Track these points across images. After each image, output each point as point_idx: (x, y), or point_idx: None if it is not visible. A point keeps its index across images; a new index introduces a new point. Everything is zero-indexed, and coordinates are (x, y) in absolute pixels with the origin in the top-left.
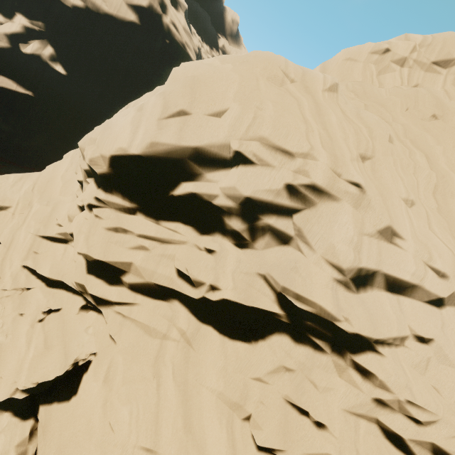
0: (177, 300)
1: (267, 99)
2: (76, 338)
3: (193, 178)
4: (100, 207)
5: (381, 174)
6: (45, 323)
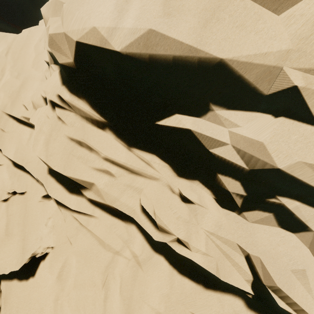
0: (135, 225)
1: None
2: (35, 230)
3: (194, 112)
4: (64, 108)
5: None
6: (10, 204)
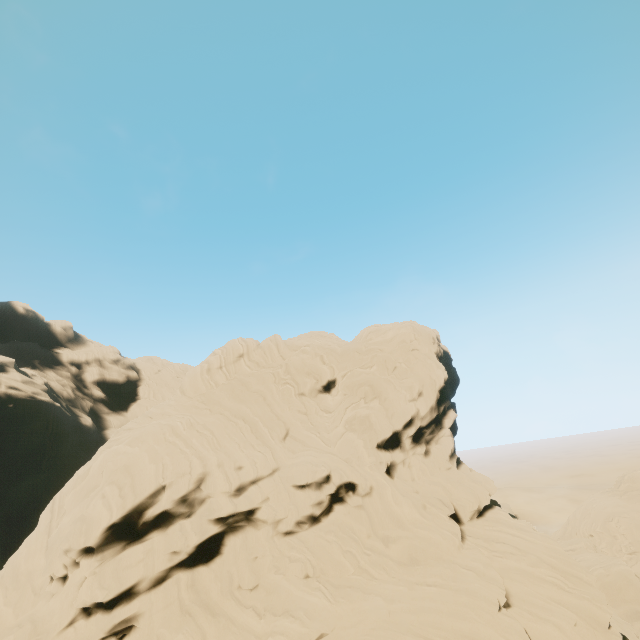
0: (174, 571)
1: (164, 454)
2: None
3: (150, 506)
4: (99, 565)
5: (225, 445)
6: None
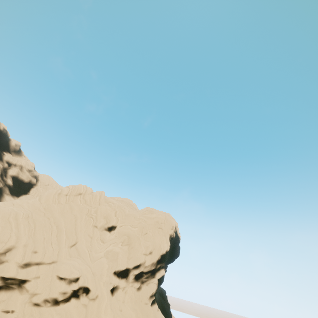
0: None
1: (0, 226)
2: None
3: None
4: None
5: (36, 236)
6: None
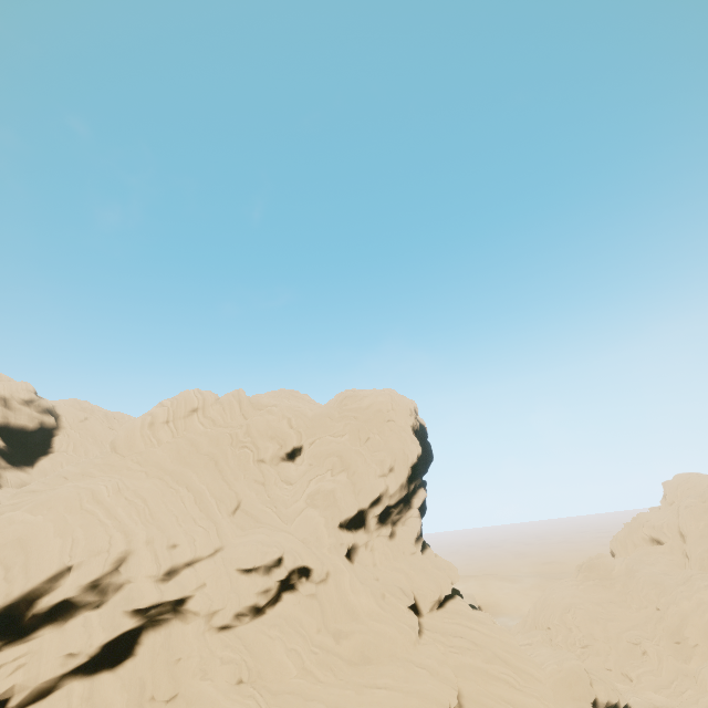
0: (67, 679)
1: (76, 526)
2: None
3: (46, 593)
4: None
5: (159, 518)
6: None
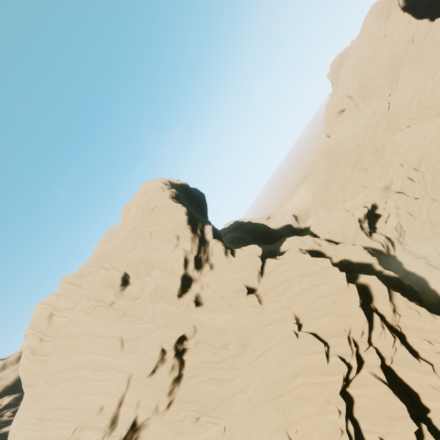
0: None
1: None
2: None
3: None
4: None
5: (78, 406)
6: None
